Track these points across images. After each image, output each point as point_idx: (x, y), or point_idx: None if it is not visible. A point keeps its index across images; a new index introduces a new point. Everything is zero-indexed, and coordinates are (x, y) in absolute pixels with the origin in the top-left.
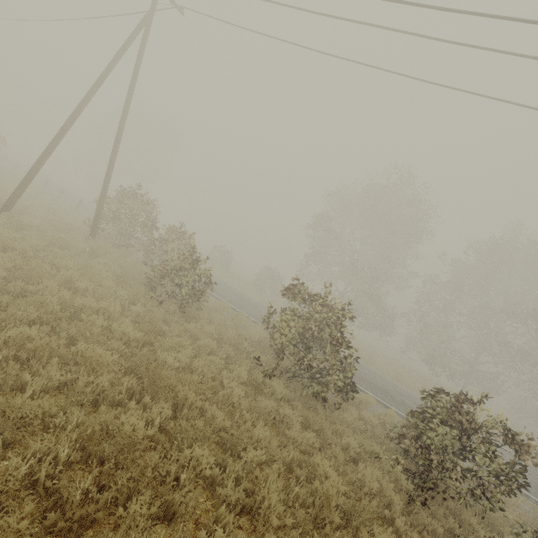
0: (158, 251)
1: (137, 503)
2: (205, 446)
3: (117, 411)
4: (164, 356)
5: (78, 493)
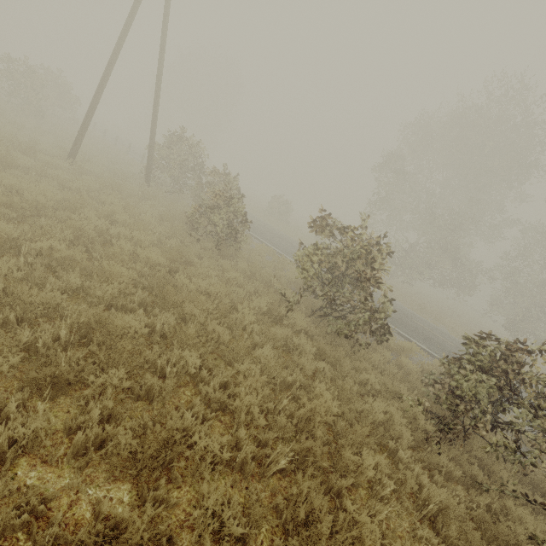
0: (205, 196)
1: (109, 375)
2: (192, 349)
3: (124, 315)
4: (181, 279)
5: (63, 360)
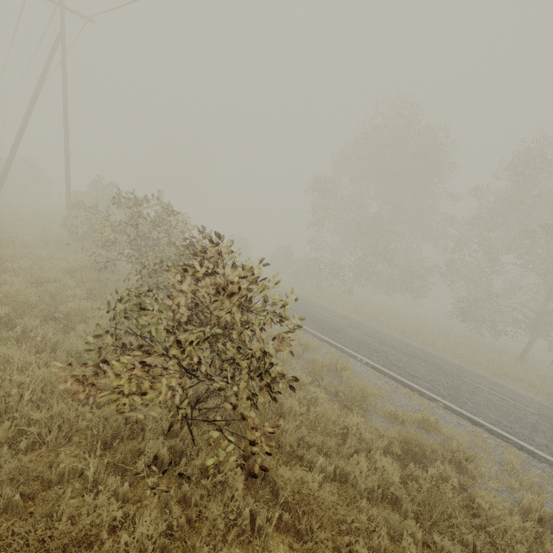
0: None
1: None
2: None
3: None
4: None
5: None
